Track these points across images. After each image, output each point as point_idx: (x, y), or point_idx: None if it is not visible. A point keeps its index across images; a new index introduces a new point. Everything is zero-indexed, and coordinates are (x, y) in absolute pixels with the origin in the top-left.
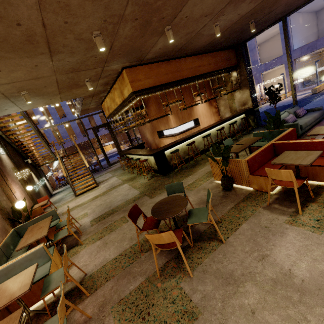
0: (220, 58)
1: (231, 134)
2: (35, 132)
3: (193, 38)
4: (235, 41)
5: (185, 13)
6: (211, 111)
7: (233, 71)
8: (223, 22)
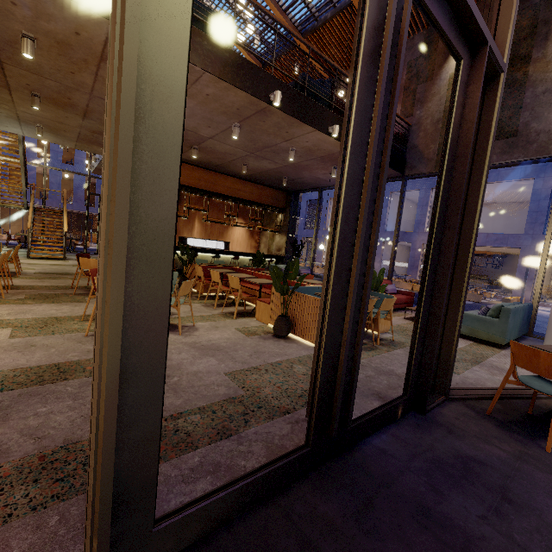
0: (267, 194)
1: None
2: (21, 162)
3: (227, 164)
4: (283, 186)
5: (209, 145)
6: (250, 243)
7: (279, 213)
8: (253, 165)
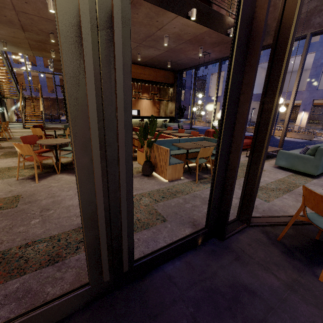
0: (160, 75)
1: None
2: (7, 69)
3: None
4: (171, 68)
5: None
6: (153, 110)
7: (170, 87)
8: (144, 53)
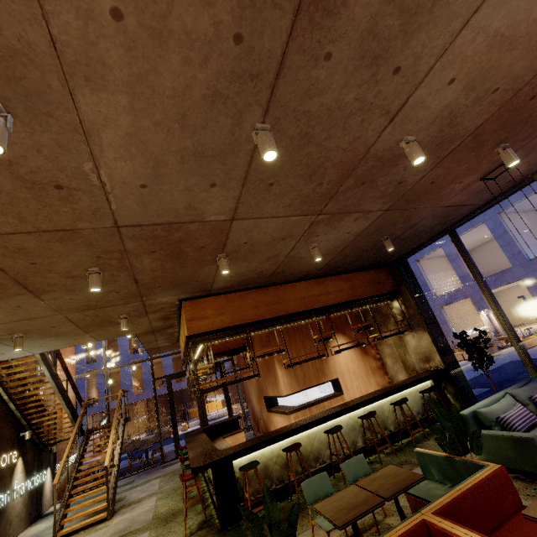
0: (360, 282)
1: (405, 425)
2: (52, 385)
3: (286, 262)
4: (380, 259)
5: (240, 240)
6: (368, 365)
7: (392, 300)
8: (326, 242)
